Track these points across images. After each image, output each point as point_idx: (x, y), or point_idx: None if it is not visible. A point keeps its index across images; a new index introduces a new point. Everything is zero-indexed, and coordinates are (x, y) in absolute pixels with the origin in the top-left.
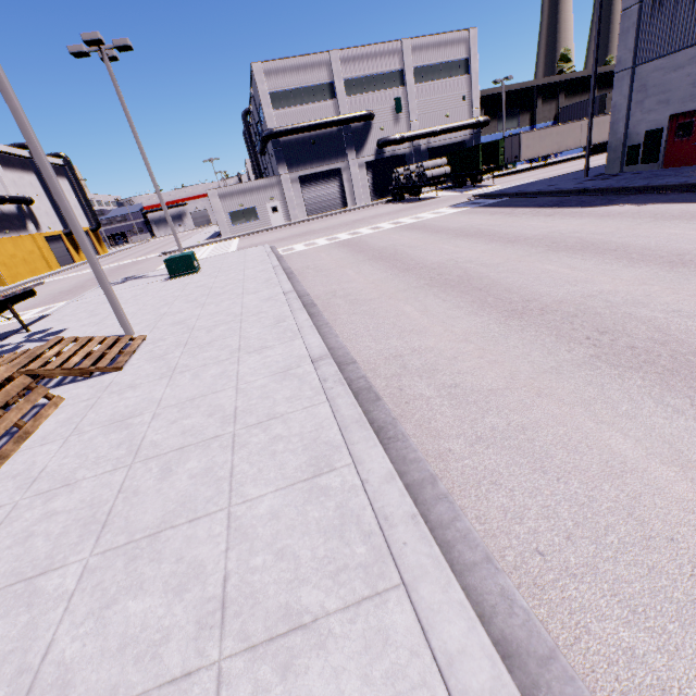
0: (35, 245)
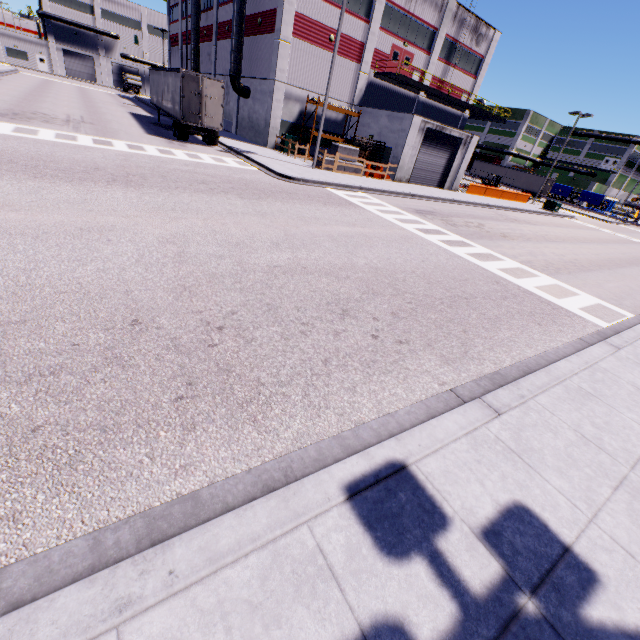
0: None
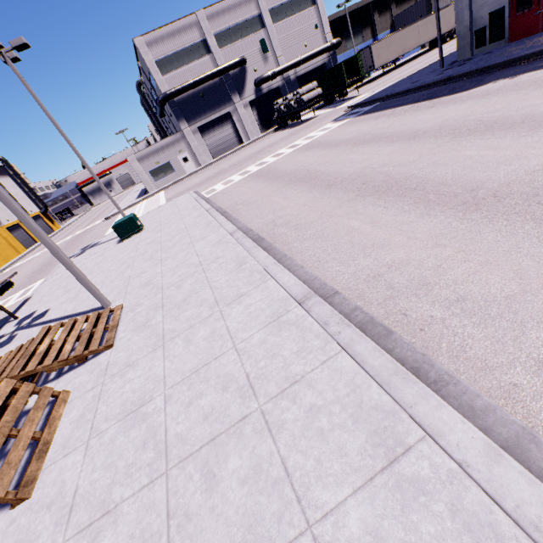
0: (0, 237)
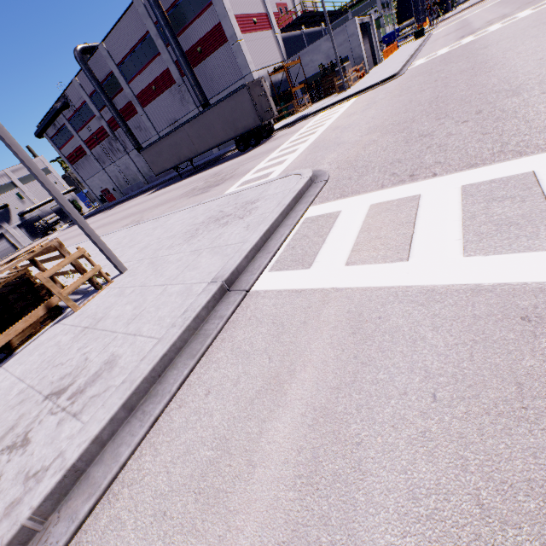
0: None
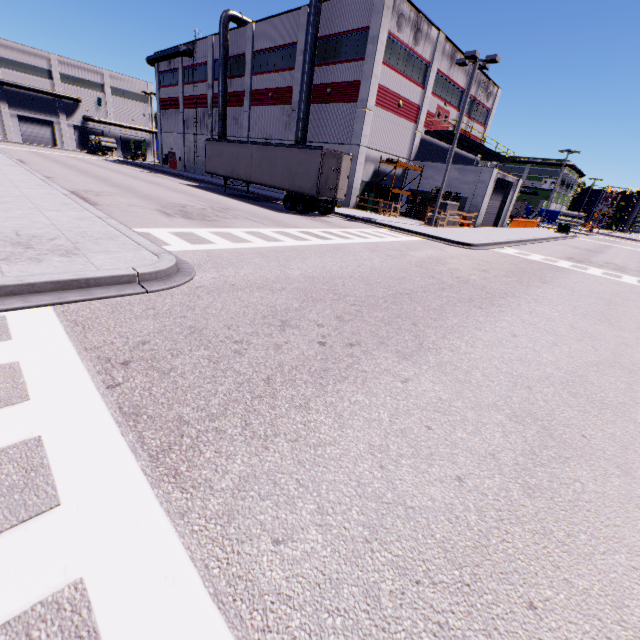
0: None
